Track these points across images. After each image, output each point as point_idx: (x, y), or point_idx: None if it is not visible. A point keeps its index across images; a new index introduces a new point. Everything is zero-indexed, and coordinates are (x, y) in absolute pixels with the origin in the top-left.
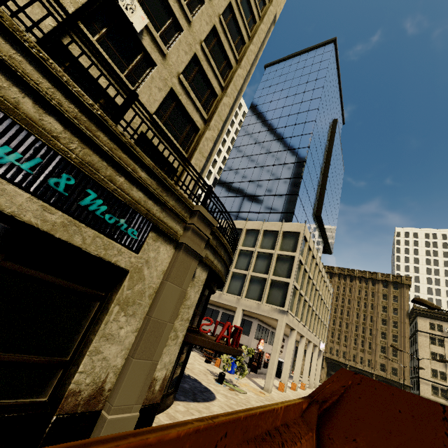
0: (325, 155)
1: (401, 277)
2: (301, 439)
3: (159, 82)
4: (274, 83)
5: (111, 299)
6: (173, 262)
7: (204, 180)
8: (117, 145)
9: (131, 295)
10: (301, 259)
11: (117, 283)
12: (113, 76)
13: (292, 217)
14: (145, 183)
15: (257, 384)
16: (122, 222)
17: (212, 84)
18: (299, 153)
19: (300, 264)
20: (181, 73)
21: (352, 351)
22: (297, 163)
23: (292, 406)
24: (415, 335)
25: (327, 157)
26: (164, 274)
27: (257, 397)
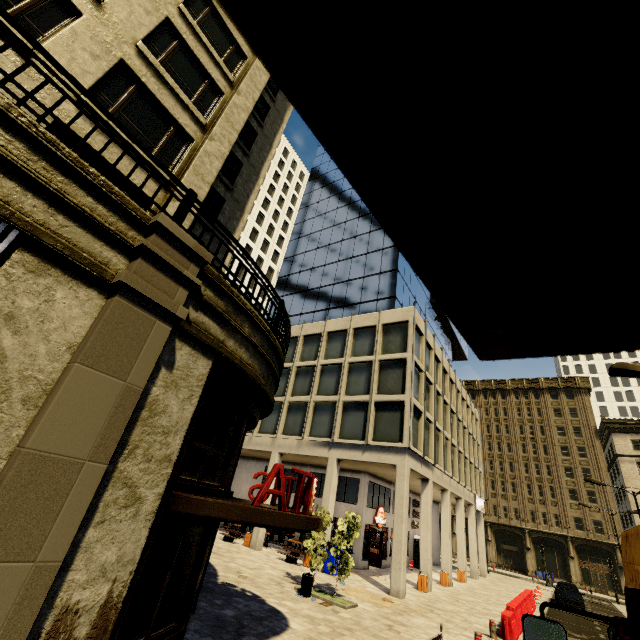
0: None
1: (574, 379)
2: None
3: (93, 45)
4: None
5: None
6: (96, 324)
7: (172, 175)
8: None
9: None
10: (417, 361)
11: None
12: None
13: (393, 303)
14: None
15: (381, 586)
16: None
17: (210, 73)
18: None
19: (418, 370)
20: (143, 43)
21: (528, 506)
22: None
23: None
24: (615, 464)
25: None
26: (75, 352)
27: (376, 611)
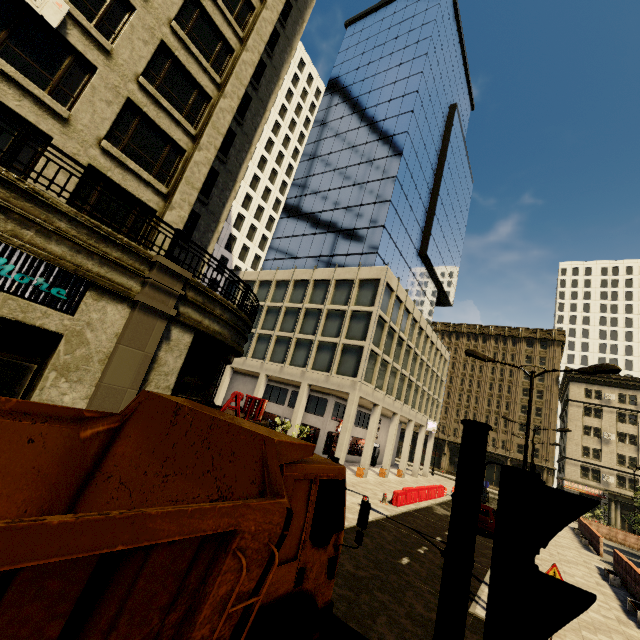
0: (435, 162)
1: (552, 332)
2: (41, 423)
3: (107, 93)
4: (359, 53)
5: (46, 365)
6: (128, 324)
7: (165, 223)
8: (16, 194)
9: (73, 360)
10: (382, 315)
11: (53, 348)
12: (30, 95)
13: (374, 259)
14: (67, 235)
15: None
16: (41, 282)
17: (199, 82)
18: (388, 164)
19: (383, 321)
20: (143, 74)
21: None
22: (384, 180)
23: (44, 405)
24: (567, 406)
25: (439, 166)
26: (119, 337)
27: None
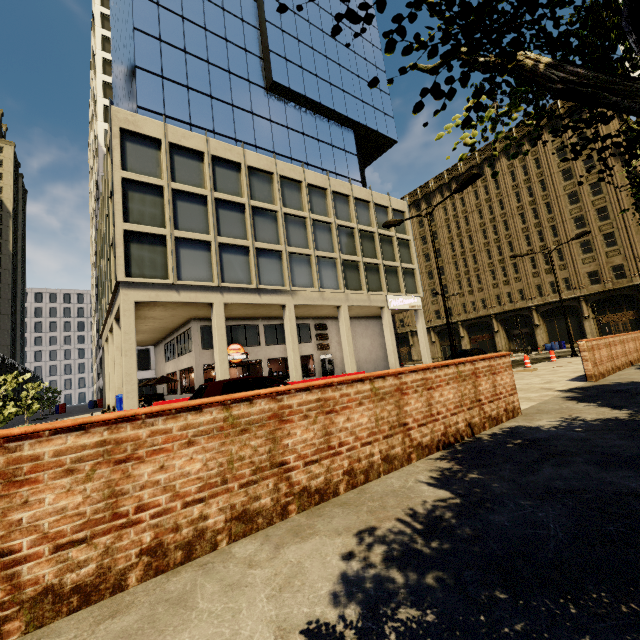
0: None
1: None
2: None
3: None
4: None
5: None
6: None
7: None
8: None
9: None
10: (135, 178)
11: None
12: None
13: None
14: None
15: None
16: None
17: None
18: None
19: (157, 188)
20: None
21: (533, 282)
22: (129, 10)
23: None
24: None
25: None
26: None
27: None
